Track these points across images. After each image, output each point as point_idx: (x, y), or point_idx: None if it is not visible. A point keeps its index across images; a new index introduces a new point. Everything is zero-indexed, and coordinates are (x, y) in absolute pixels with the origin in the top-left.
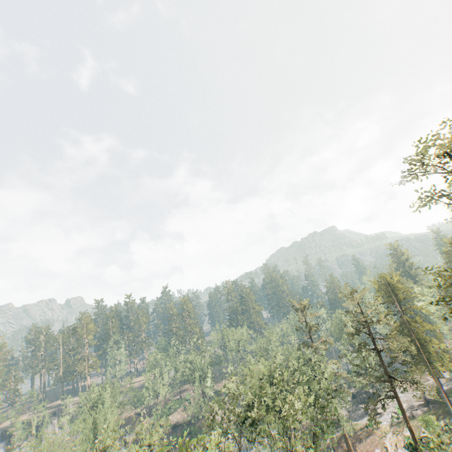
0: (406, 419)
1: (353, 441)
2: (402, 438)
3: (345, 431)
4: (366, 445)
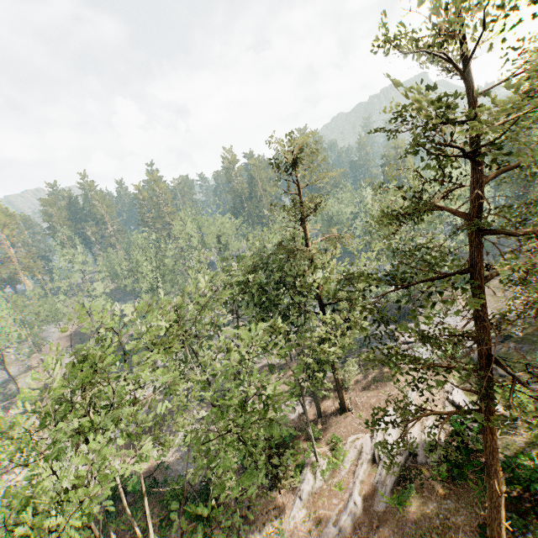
0: (493, 463)
1: (354, 386)
2: (442, 399)
3: (339, 383)
4: (374, 397)
